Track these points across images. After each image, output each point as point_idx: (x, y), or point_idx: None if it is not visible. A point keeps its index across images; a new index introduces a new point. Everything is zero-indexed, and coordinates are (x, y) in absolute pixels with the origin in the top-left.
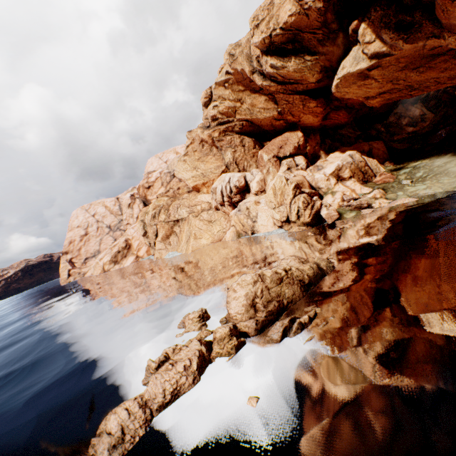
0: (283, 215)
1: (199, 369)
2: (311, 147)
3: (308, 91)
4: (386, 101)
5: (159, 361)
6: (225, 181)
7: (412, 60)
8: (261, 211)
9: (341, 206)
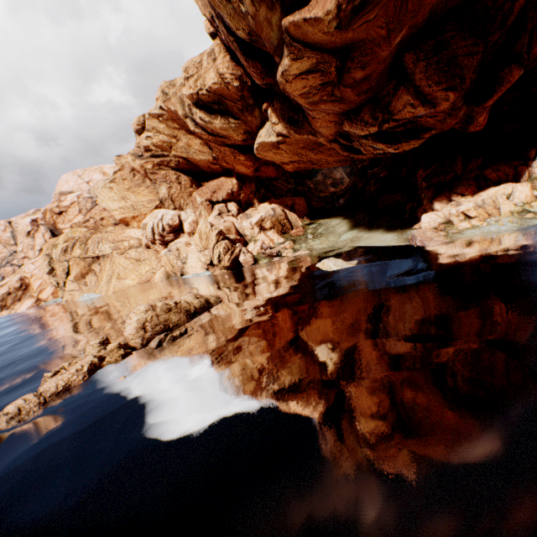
0: (207, 258)
1: (89, 371)
2: (246, 195)
3: (238, 146)
4: (297, 169)
5: (56, 371)
6: (158, 218)
7: (307, 143)
8: (191, 253)
9: (260, 254)
